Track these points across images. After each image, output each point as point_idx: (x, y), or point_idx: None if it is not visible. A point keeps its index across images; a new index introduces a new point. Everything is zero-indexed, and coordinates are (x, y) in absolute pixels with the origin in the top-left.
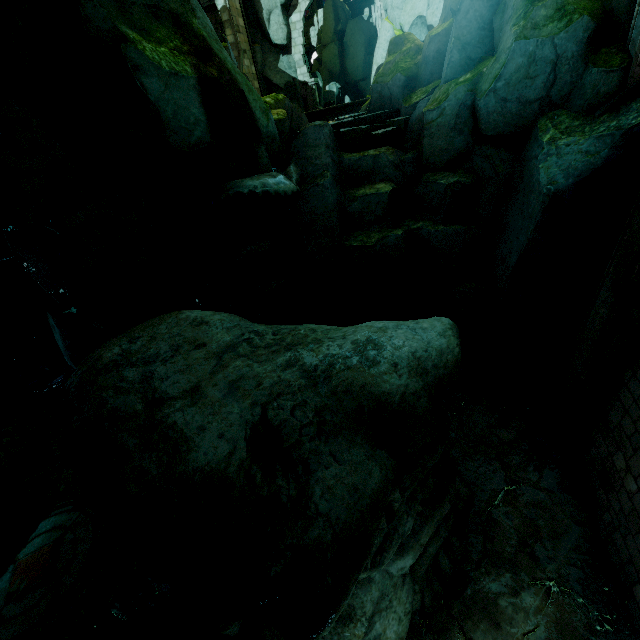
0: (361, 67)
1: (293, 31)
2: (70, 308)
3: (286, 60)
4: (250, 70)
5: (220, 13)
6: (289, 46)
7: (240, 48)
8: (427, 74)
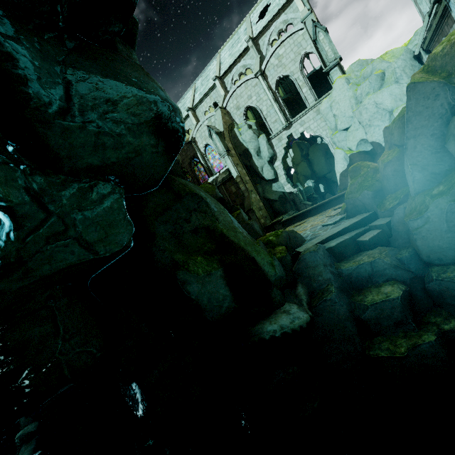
0: (325, 167)
1: (277, 170)
2: (148, 440)
3: (276, 185)
4: (256, 198)
5: (235, 179)
6: (276, 177)
7: (248, 191)
8: (391, 185)
